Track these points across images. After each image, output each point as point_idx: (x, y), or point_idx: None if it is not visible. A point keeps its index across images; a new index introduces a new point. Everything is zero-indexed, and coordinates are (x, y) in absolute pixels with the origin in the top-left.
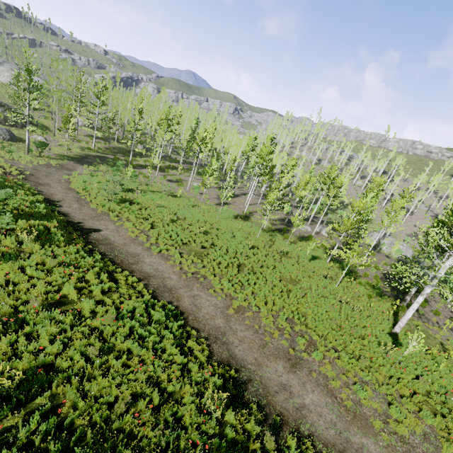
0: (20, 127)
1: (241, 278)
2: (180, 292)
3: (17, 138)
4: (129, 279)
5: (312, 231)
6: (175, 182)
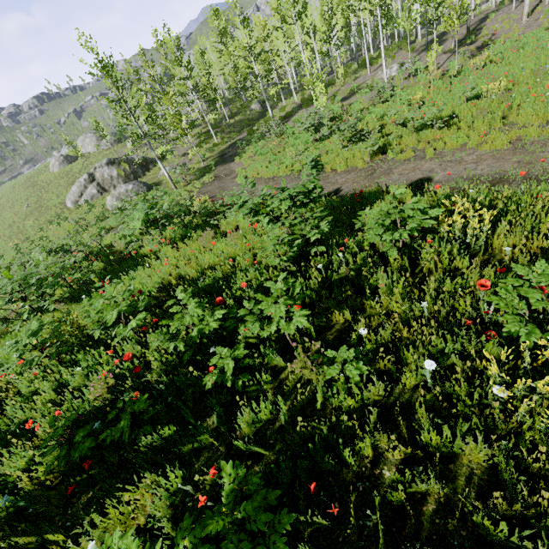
0: (141, 175)
1: None
2: None
3: (151, 185)
4: None
5: None
6: (352, 95)
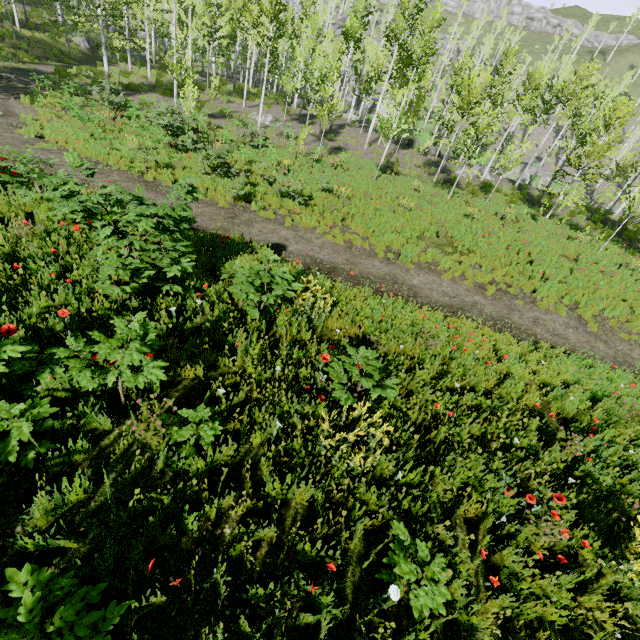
0: None
1: (547, 272)
2: (519, 322)
3: None
4: (468, 327)
5: (473, 176)
6: (222, 117)
